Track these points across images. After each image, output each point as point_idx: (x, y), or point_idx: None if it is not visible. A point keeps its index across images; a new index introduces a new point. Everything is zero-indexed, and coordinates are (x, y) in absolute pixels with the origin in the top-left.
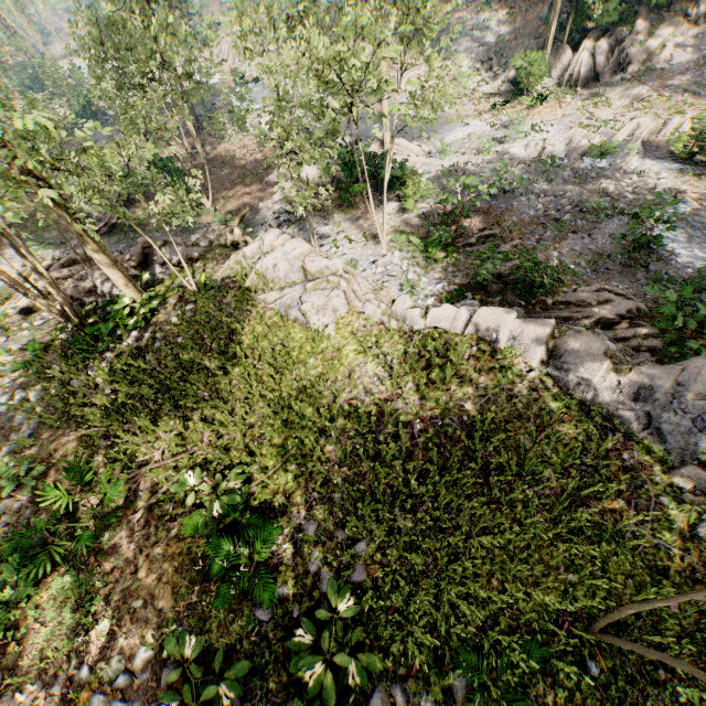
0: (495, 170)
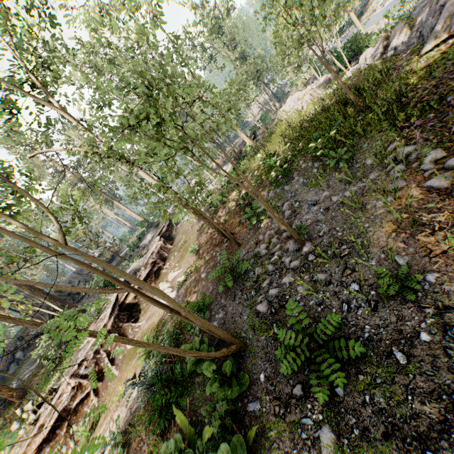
0: None
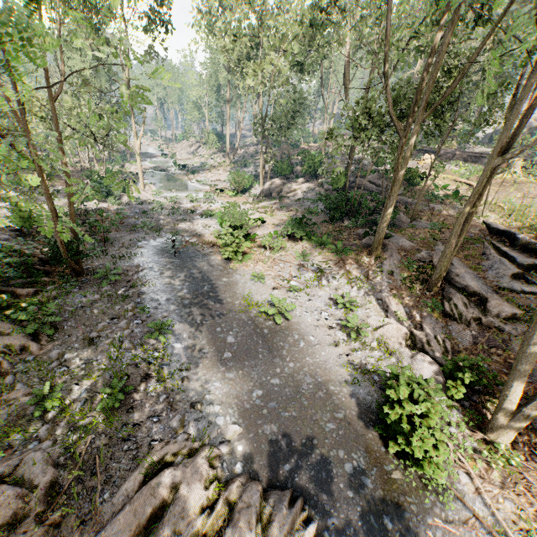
0: (163, 207)
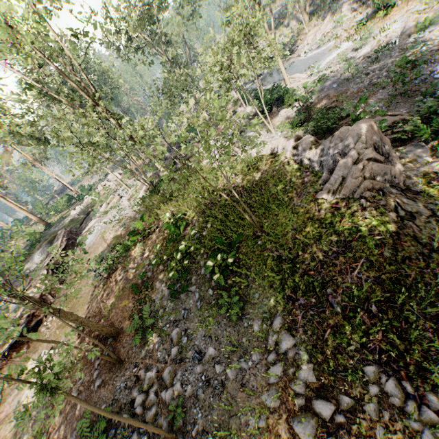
0: (347, 69)
